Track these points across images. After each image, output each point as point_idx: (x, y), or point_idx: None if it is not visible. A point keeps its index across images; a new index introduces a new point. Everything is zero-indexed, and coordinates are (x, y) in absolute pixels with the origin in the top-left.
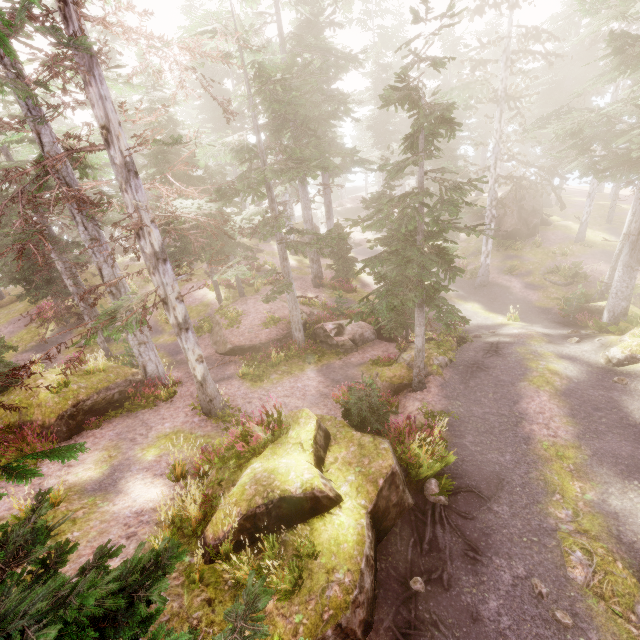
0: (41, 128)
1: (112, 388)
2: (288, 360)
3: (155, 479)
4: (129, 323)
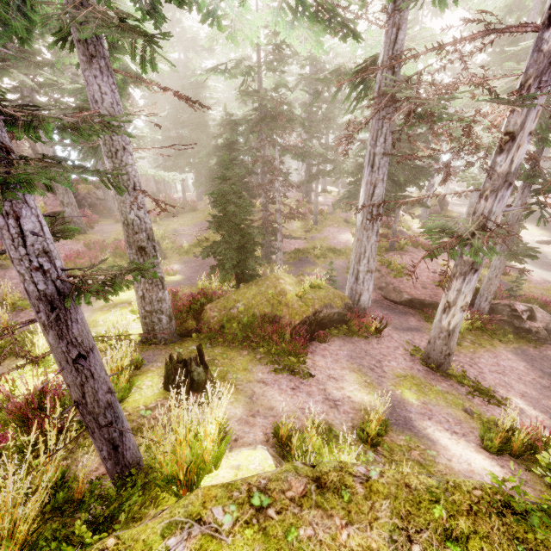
0: (403, 23)
1: (334, 307)
2: (471, 329)
3: (454, 437)
4: (480, 247)
